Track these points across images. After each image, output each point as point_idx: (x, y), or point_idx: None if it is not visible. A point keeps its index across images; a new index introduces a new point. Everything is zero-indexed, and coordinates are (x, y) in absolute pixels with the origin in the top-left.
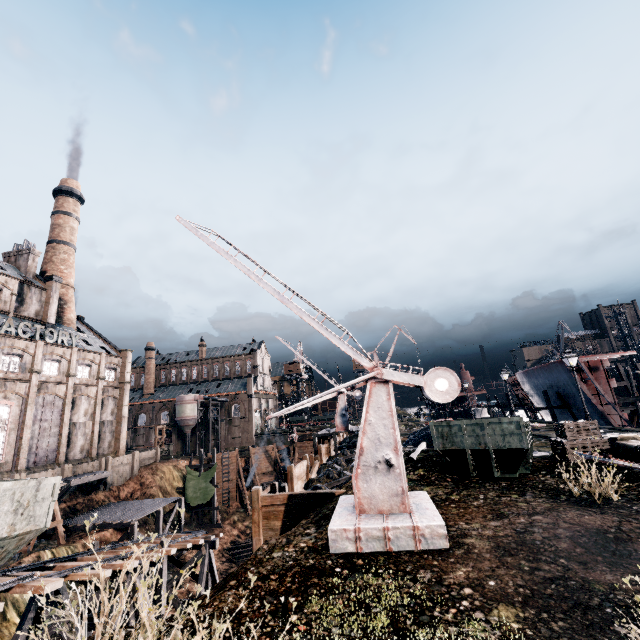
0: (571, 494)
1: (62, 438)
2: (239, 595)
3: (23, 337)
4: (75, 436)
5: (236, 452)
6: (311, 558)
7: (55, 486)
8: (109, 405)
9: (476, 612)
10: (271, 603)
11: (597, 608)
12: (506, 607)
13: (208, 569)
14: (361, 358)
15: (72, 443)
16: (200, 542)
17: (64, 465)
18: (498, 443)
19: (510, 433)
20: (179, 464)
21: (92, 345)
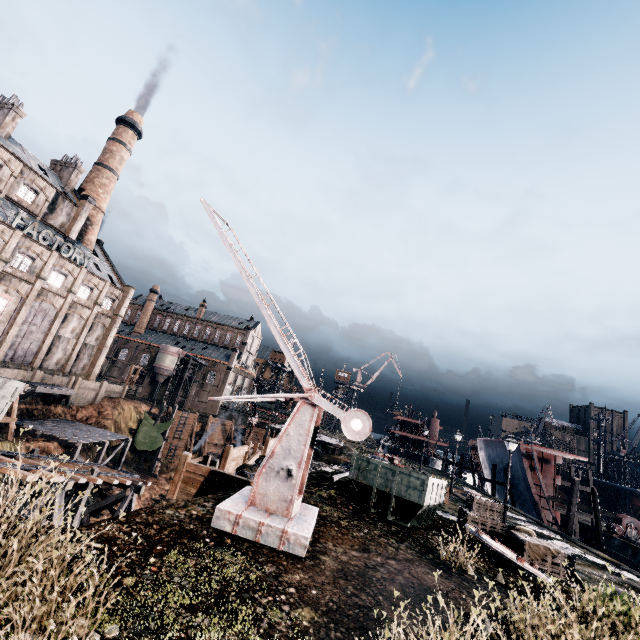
0: (439, 556)
1: (44, 345)
2: (122, 529)
3: (42, 243)
4: (56, 348)
5: (196, 415)
6: (193, 524)
7: (17, 389)
8: (97, 331)
9: (286, 605)
10: (142, 544)
11: (374, 635)
12: (310, 610)
13: (126, 509)
14: (303, 378)
15: (51, 353)
16: (127, 483)
17: (37, 370)
18: (401, 492)
19: (414, 487)
20: (140, 407)
21: (101, 271)
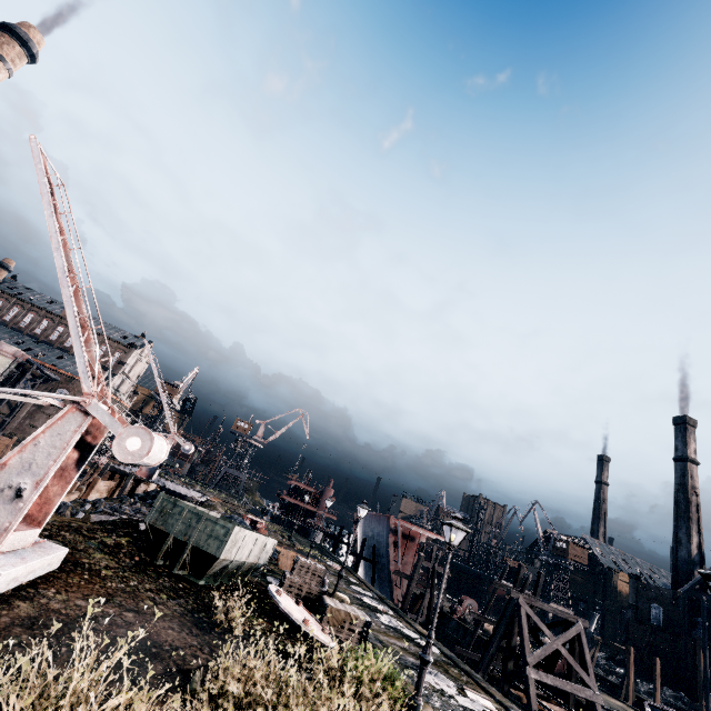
0: (214, 616)
1: None
2: None
3: None
4: None
5: (11, 440)
6: None
7: None
8: None
9: None
10: None
11: None
12: None
13: None
14: (87, 379)
15: None
16: None
17: None
18: (200, 541)
19: (216, 536)
20: None
21: None
